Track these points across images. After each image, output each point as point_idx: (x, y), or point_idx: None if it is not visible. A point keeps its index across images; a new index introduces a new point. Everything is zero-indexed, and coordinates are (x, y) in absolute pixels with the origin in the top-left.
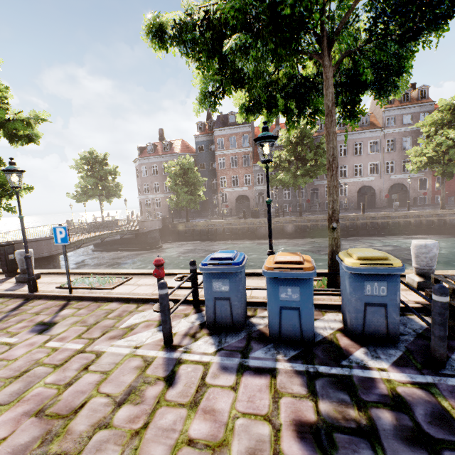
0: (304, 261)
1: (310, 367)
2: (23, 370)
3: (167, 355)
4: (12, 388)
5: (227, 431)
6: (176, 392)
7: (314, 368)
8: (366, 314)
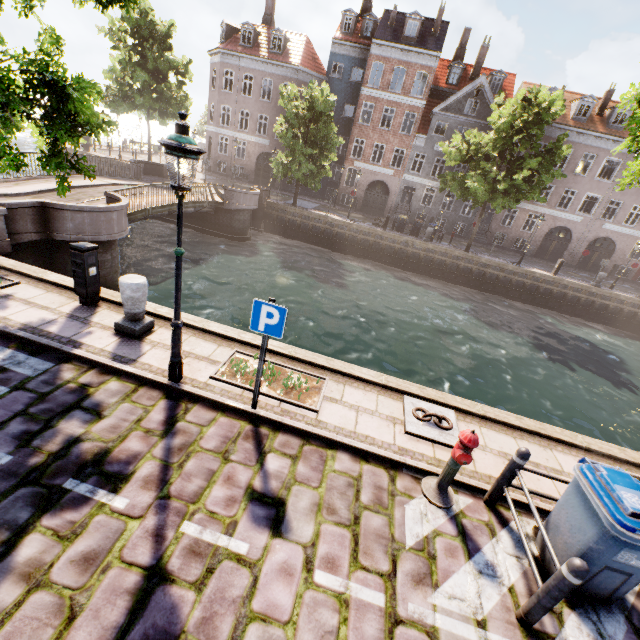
0: None
1: None
2: None
3: None
4: None
5: None
6: None
7: None
8: None
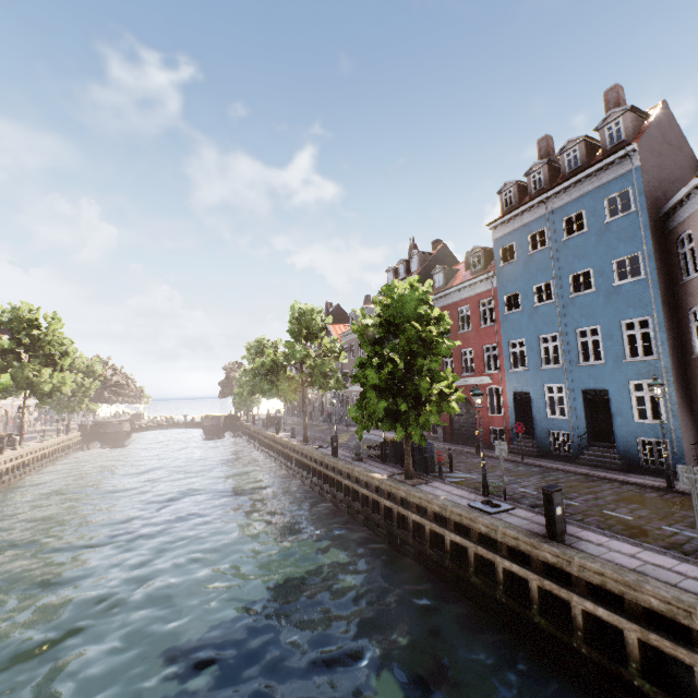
0: None
1: None
2: None
3: None
4: None
5: None
6: None
7: None
8: None
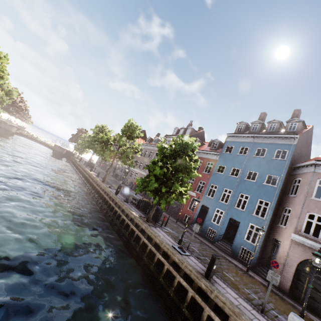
0: None
1: None
2: None
3: None
4: None
5: None
6: None
7: None
8: None
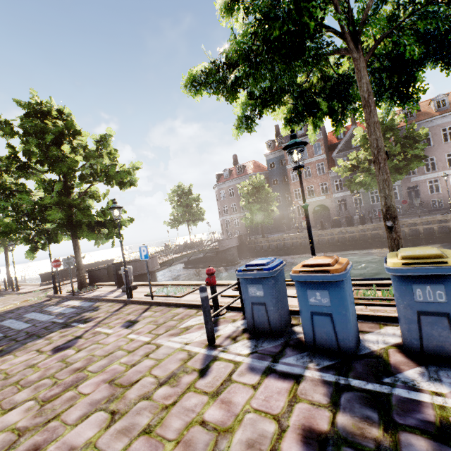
0: (336, 263)
1: (341, 379)
2: (110, 351)
3: (207, 352)
4: (101, 363)
5: (235, 421)
6: (205, 382)
7: (346, 381)
8: (421, 325)
